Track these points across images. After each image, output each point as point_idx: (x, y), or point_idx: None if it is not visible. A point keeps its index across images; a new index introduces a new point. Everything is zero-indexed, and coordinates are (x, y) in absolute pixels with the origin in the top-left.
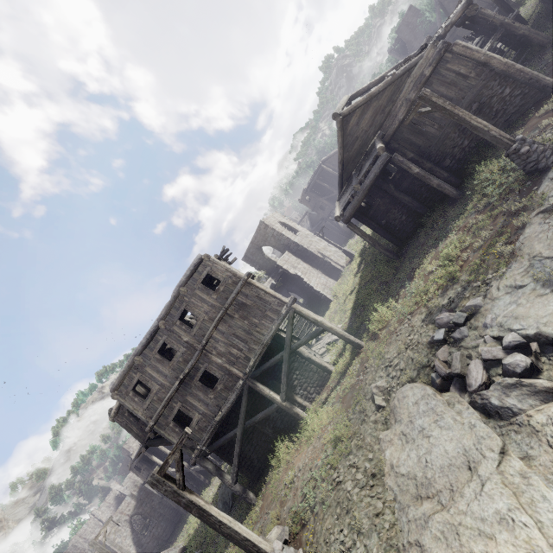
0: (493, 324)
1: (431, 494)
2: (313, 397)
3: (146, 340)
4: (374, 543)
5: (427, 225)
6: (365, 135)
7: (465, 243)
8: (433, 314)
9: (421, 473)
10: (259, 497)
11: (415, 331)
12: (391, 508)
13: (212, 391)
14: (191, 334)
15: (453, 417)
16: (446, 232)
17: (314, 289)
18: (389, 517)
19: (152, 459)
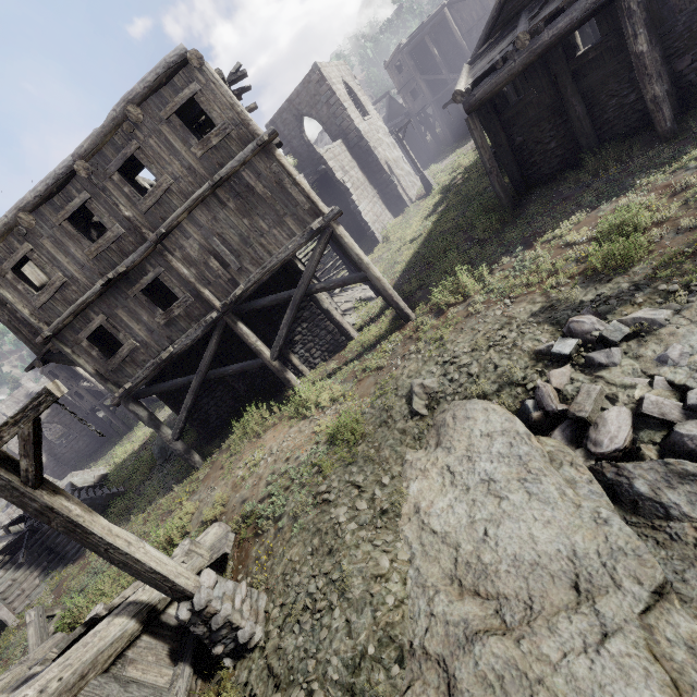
0: (683, 363)
1: (484, 591)
2: (315, 363)
3: (45, 188)
4: (365, 624)
5: (589, 168)
6: None
7: (659, 214)
8: (557, 311)
9: (470, 547)
10: (207, 462)
11: (514, 326)
12: (402, 573)
13: (164, 315)
14: (139, 208)
15: (560, 488)
16: (620, 189)
17: (363, 216)
18: (396, 587)
19: (75, 369)
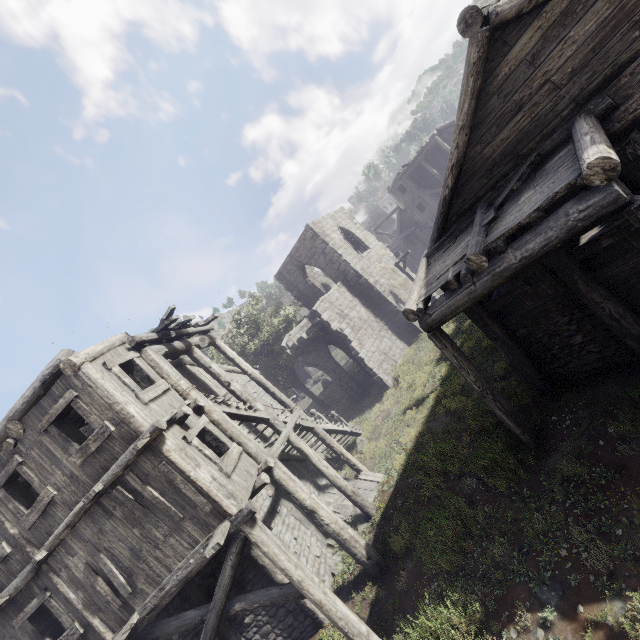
0: None
1: None
2: None
3: None
4: None
5: None
6: (547, 99)
7: None
8: None
9: None
10: None
11: None
12: None
13: None
14: (22, 526)
15: None
16: None
17: (365, 362)
18: None
19: None
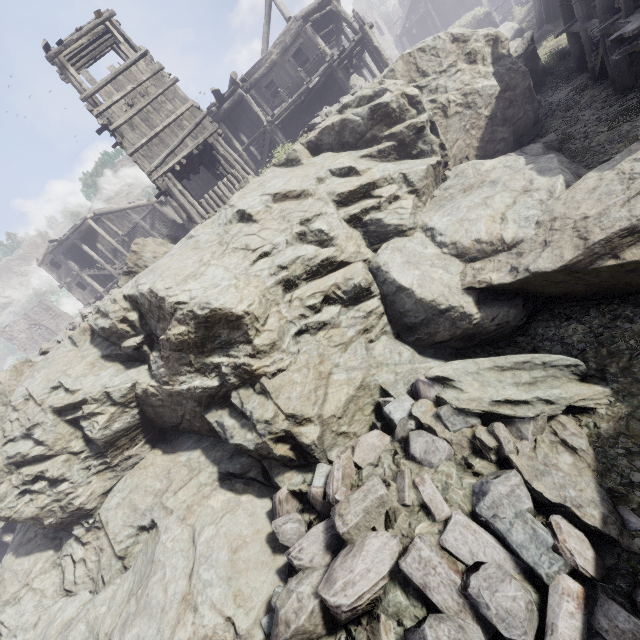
0: None
1: None
2: None
3: None
4: None
5: None
6: None
7: None
8: None
9: None
10: None
11: None
12: None
13: None
14: None
15: None
16: None
17: None
18: None
19: None
